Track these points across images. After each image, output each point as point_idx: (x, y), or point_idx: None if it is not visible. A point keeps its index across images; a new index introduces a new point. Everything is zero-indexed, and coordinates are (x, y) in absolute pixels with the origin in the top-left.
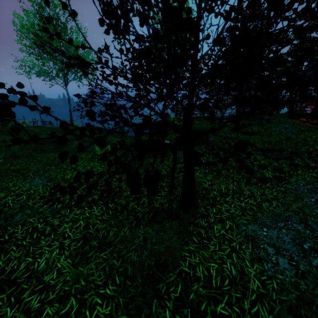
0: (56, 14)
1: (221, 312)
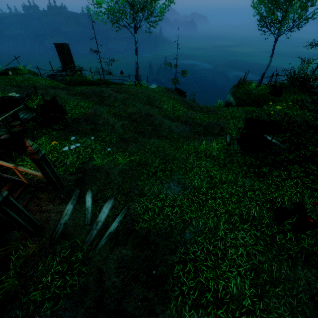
0: None
1: None
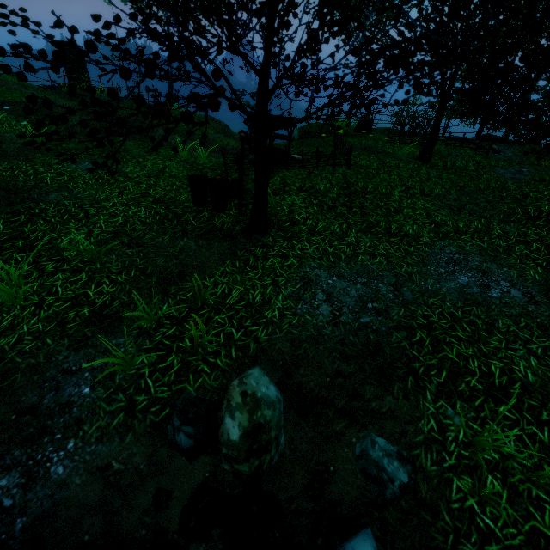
0: None
1: (218, 320)
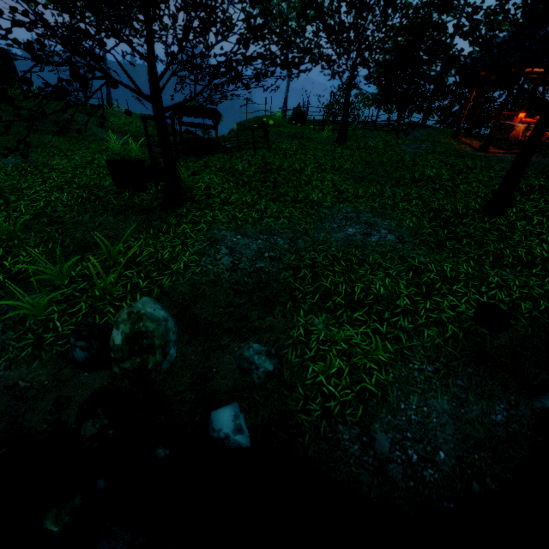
0: None
1: (127, 274)
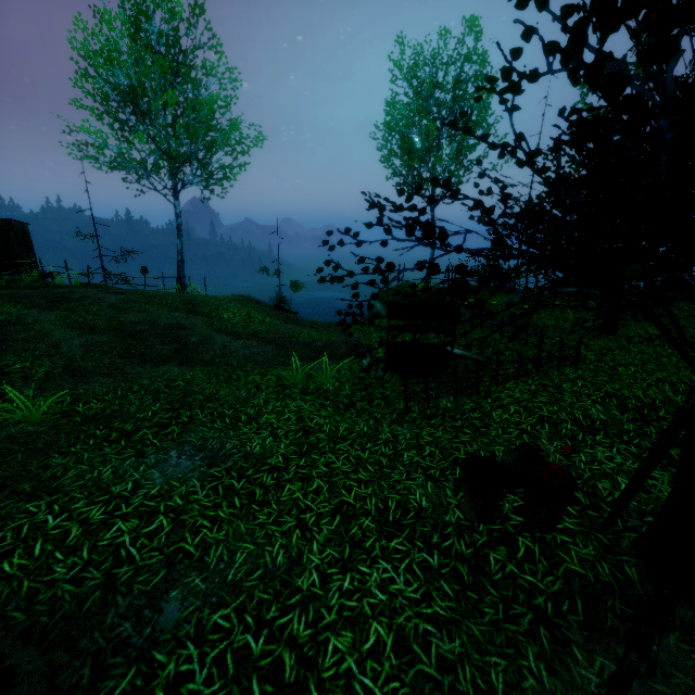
0: (174, 30)
1: None
